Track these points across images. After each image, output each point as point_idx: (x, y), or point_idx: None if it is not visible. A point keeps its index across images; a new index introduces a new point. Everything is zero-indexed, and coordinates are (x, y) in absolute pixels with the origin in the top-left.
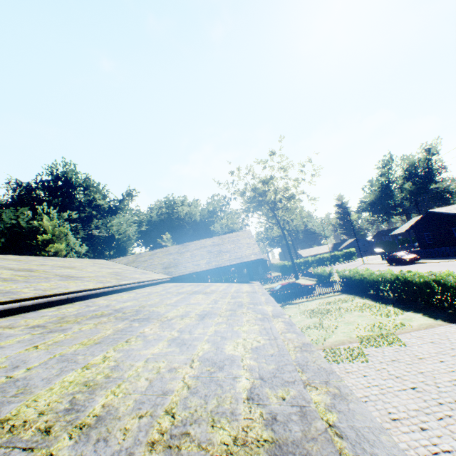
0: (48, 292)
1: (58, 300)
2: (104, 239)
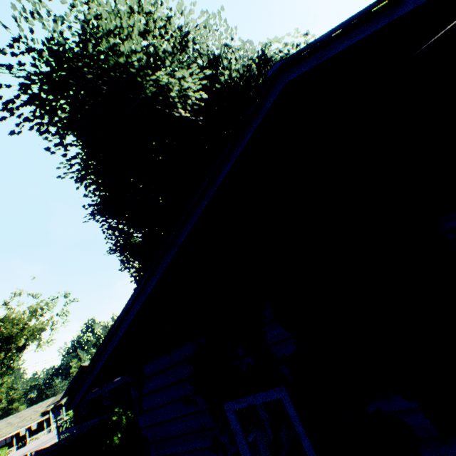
0: (1, 431)
1: (2, 431)
2: None
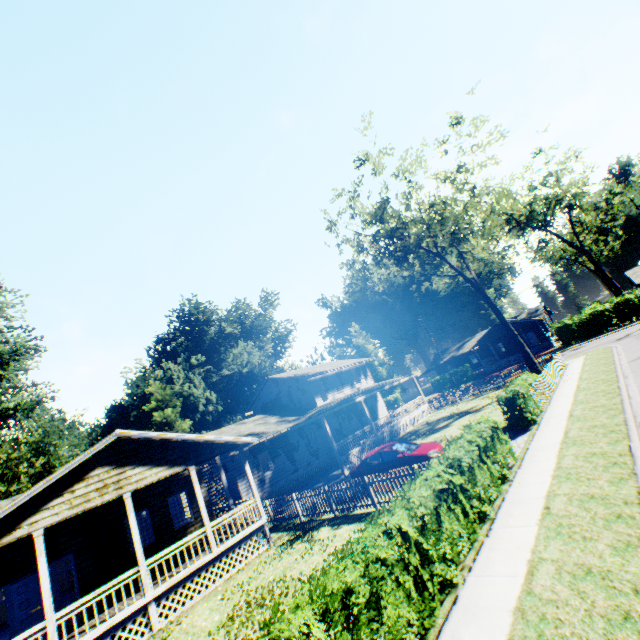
0: None
1: None
2: (237, 376)
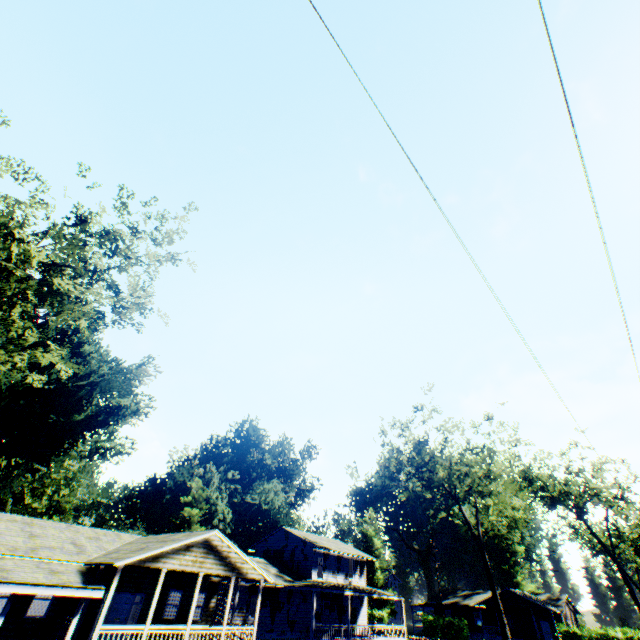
0: None
1: None
2: (255, 507)
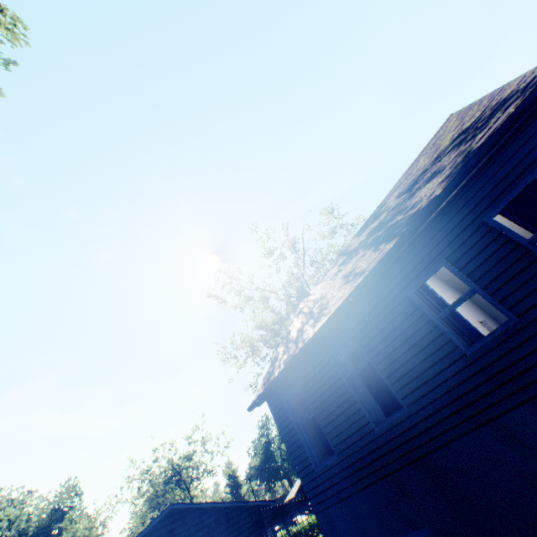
0: None
1: None
2: None
